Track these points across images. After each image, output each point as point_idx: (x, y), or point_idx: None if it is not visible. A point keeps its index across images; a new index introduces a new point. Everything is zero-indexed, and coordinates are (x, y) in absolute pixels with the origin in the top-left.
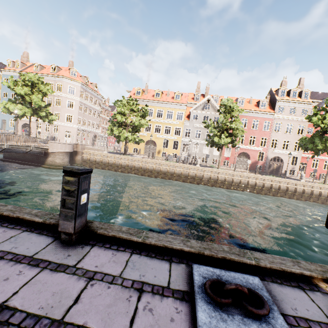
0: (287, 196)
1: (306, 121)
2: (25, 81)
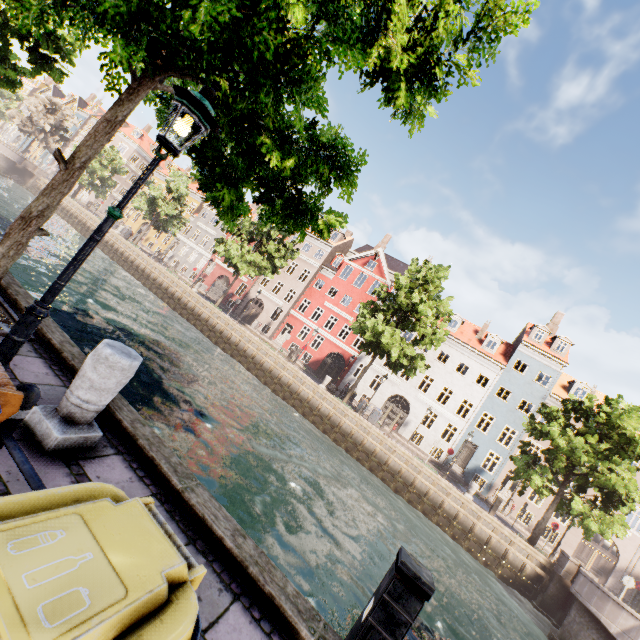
0: (161, 296)
1: (316, 267)
2: (48, 104)
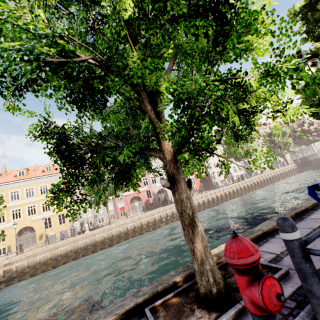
0: (176, 219)
1: None
2: None
